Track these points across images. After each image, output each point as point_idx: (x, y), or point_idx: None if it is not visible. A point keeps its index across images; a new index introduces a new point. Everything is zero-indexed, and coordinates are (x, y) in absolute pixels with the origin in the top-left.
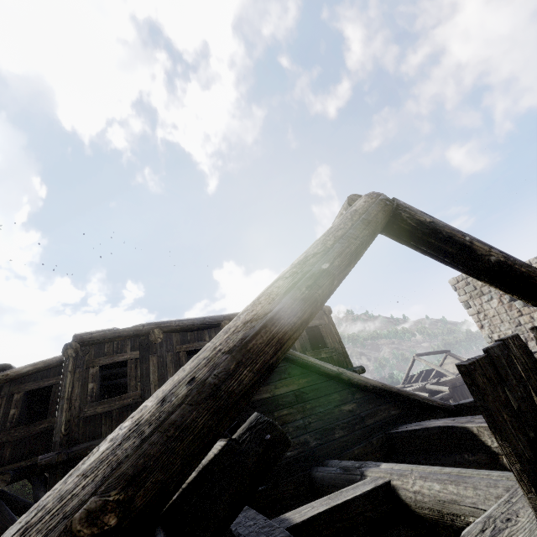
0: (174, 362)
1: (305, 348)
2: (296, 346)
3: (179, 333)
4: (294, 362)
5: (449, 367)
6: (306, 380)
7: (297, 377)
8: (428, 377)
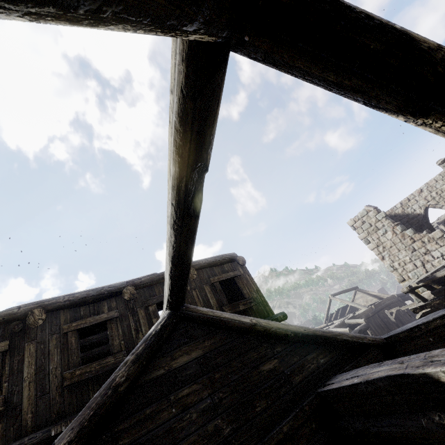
0: (60, 346)
1: (222, 303)
2: (212, 303)
3: (70, 309)
4: (197, 321)
5: (360, 301)
6: (213, 341)
7: (201, 338)
8: (344, 313)
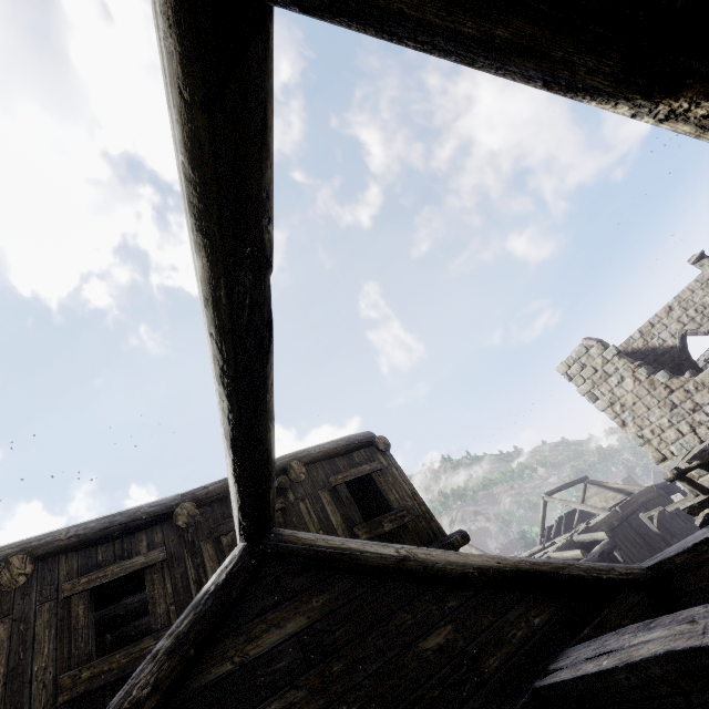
0: (57, 625)
1: (352, 521)
2: (334, 522)
3: (78, 552)
4: (297, 559)
5: (594, 502)
6: (328, 596)
7: (305, 593)
8: (571, 523)
